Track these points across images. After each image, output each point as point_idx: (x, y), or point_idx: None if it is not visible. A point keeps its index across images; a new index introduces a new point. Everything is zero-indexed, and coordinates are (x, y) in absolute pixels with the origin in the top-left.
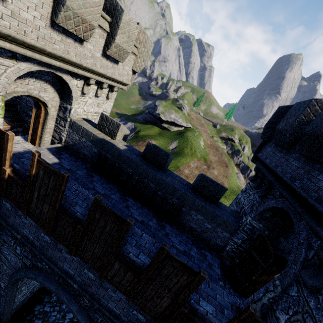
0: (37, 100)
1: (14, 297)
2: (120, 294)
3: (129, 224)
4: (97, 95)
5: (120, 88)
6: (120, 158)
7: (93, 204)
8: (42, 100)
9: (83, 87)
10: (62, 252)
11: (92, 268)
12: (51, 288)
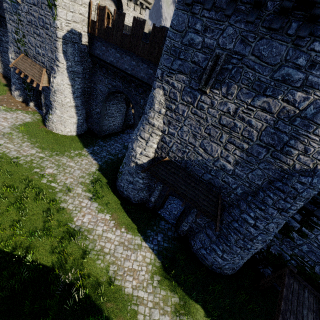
0: (108, 12)
1: (104, 115)
2: (144, 65)
3: (144, 21)
4: (134, 10)
5: (147, 6)
6: (146, 37)
7: (133, 20)
8: (110, 11)
9: (127, 3)
10: (124, 59)
11: (134, 59)
12: (120, 90)
